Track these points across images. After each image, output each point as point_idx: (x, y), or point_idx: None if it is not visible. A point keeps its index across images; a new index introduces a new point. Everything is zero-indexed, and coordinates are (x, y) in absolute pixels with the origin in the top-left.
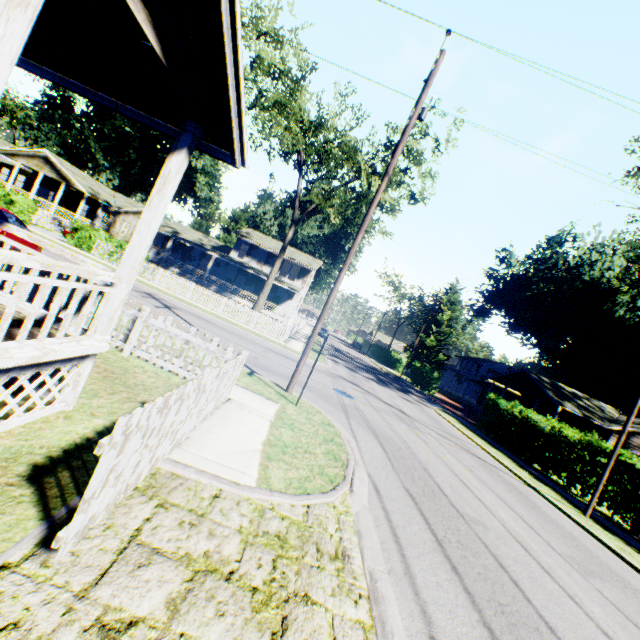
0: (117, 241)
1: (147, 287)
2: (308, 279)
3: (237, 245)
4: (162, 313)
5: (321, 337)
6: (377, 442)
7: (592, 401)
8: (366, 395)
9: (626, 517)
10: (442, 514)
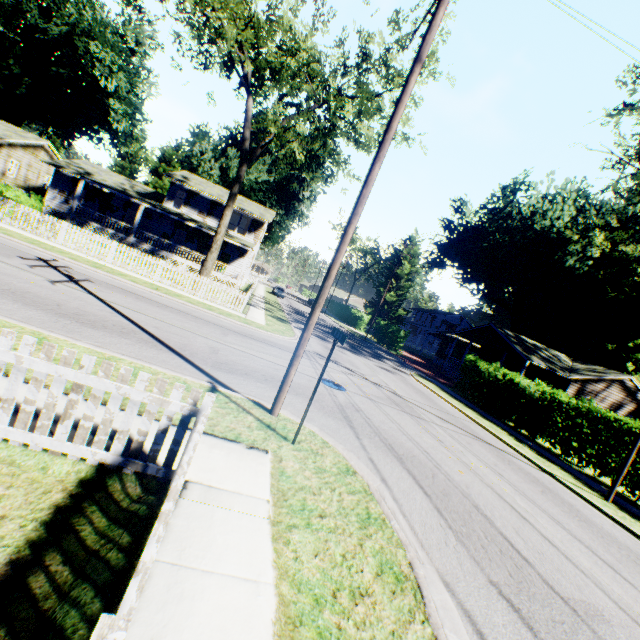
0: None
1: (42, 250)
2: (261, 233)
3: (171, 191)
4: (4, 330)
5: (277, 297)
6: (408, 475)
7: (550, 351)
8: (353, 377)
9: (633, 489)
10: (565, 633)
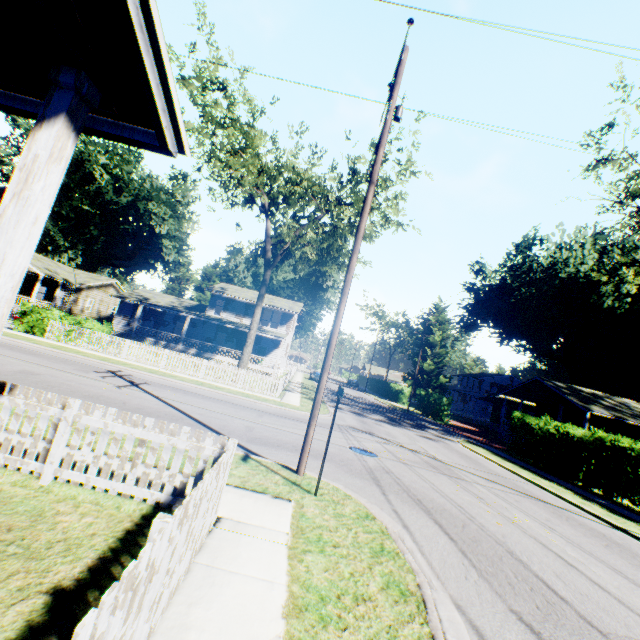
0: (73, 318)
1: (111, 364)
2: (292, 324)
3: (212, 301)
4: (98, 405)
5: (315, 382)
6: (434, 524)
7: (614, 398)
8: (387, 445)
9: None
10: None
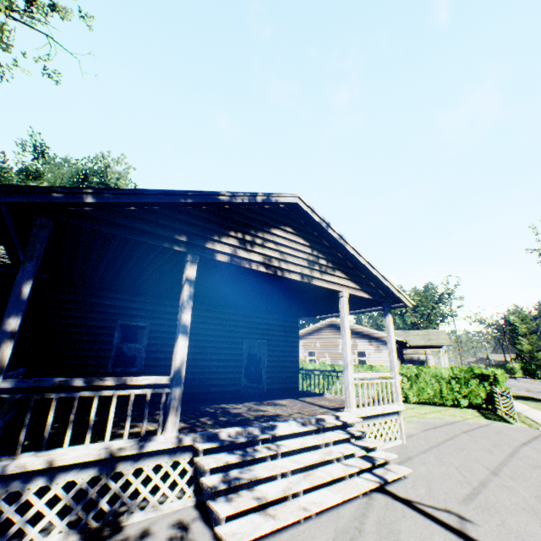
0: None
1: None
2: None
3: None
4: None
5: None
6: None
7: None
8: None
9: None
10: None
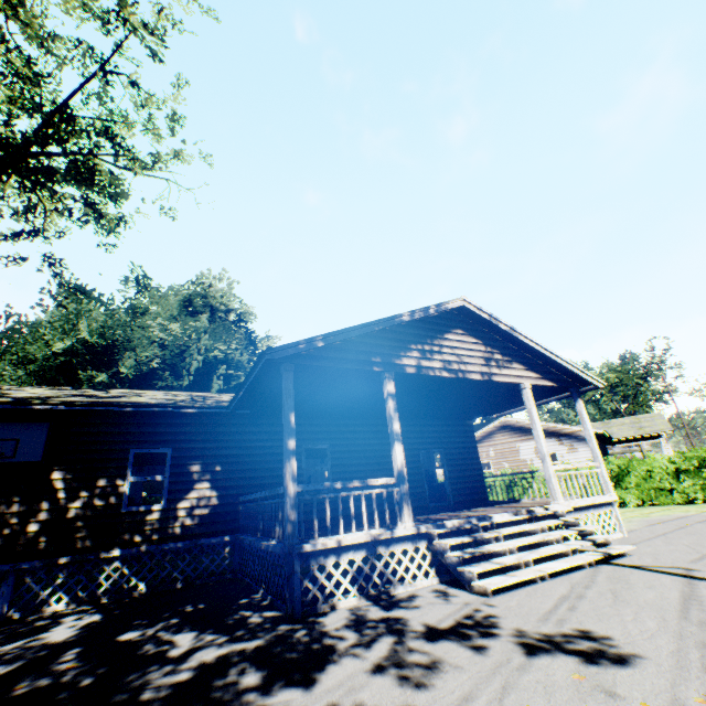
0: None
1: None
2: None
3: None
4: None
5: None
6: None
7: None
8: None
9: None
10: None
